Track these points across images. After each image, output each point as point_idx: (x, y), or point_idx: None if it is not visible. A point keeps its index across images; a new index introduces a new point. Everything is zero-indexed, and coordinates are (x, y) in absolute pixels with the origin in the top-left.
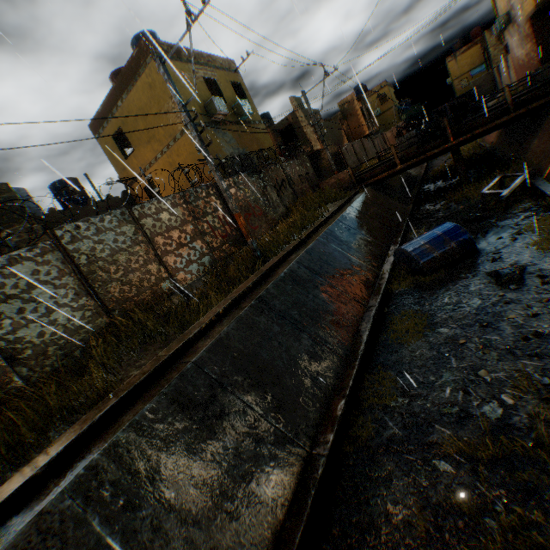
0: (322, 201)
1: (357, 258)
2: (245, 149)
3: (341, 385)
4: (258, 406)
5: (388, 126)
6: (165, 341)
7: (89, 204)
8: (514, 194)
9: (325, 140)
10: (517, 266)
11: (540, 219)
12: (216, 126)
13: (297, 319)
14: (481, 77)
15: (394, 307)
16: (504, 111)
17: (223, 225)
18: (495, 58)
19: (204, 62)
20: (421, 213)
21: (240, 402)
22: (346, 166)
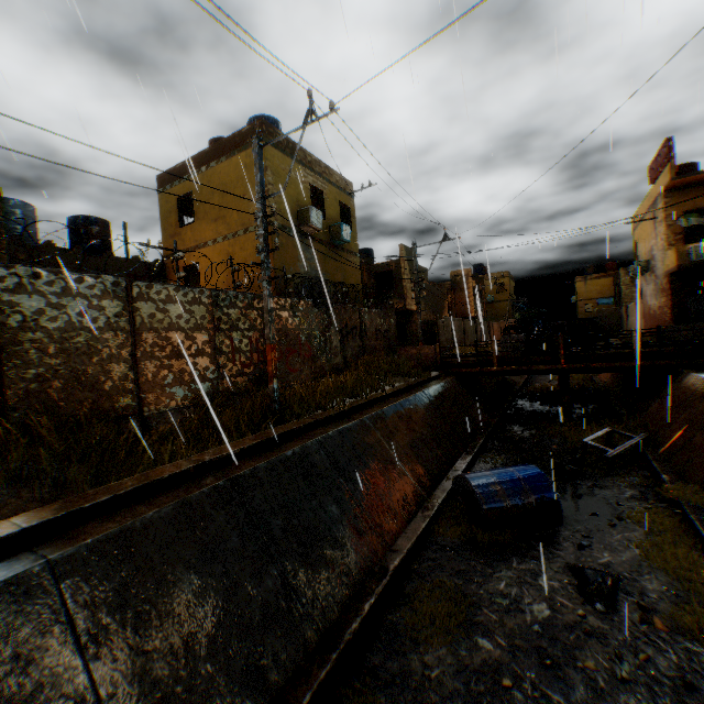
0: (391, 371)
1: (405, 466)
2: (325, 275)
3: (290, 694)
4: (115, 697)
5: (498, 317)
6: (60, 490)
7: (104, 257)
8: (621, 459)
9: (423, 303)
10: (612, 574)
11: (650, 510)
12: (301, 237)
13: (277, 535)
14: (608, 309)
15: (429, 564)
16: (627, 355)
17: (251, 350)
18: (625, 297)
19: (320, 170)
20: (505, 434)
21: (85, 678)
22: (437, 340)
